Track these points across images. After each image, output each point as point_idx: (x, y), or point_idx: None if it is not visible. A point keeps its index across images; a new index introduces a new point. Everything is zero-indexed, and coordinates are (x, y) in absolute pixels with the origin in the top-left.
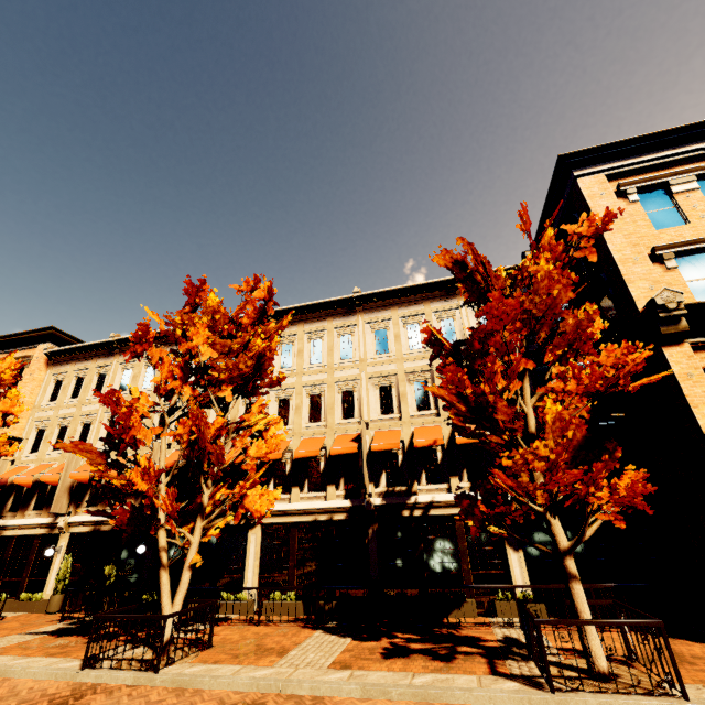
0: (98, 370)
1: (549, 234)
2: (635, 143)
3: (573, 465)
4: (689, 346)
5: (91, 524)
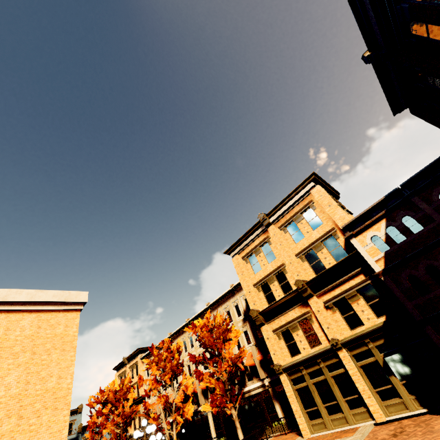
0: None
1: (201, 323)
2: (240, 240)
3: (226, 394)
4: (266, 326)
5: None
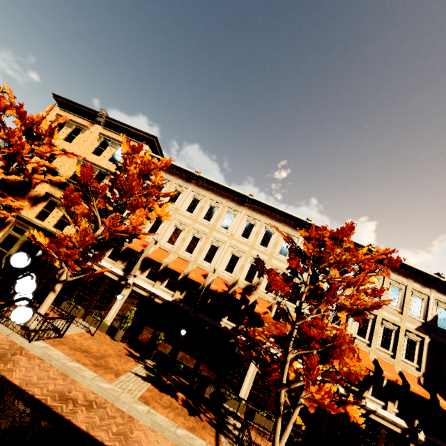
0: (176, 186)
1: None
2: None
3: None
4: None
5: (149, 293)
